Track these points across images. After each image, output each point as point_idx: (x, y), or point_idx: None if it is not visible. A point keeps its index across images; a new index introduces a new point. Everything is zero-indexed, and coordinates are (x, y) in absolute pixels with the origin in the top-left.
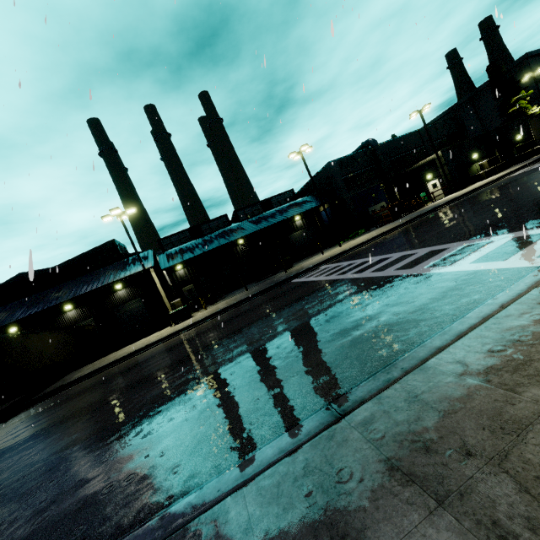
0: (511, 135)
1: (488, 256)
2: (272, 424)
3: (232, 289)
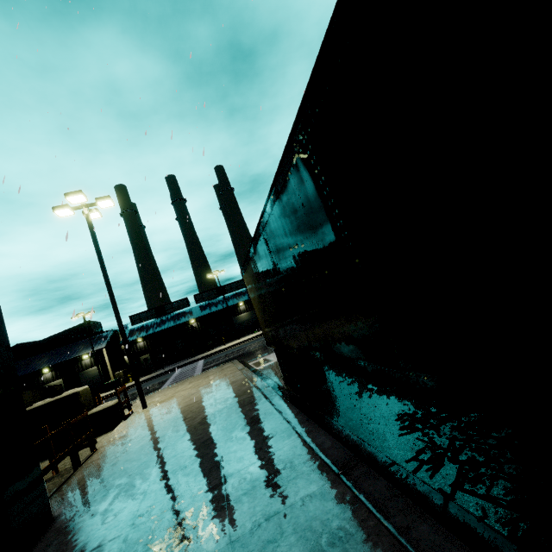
0: None
1: None
2: None
3: (176, 361)
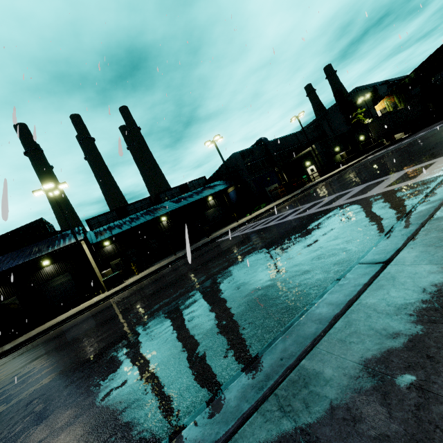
0: (357, 136)
1: (396, 181)
2: (282, 310)
3: (158, 260)
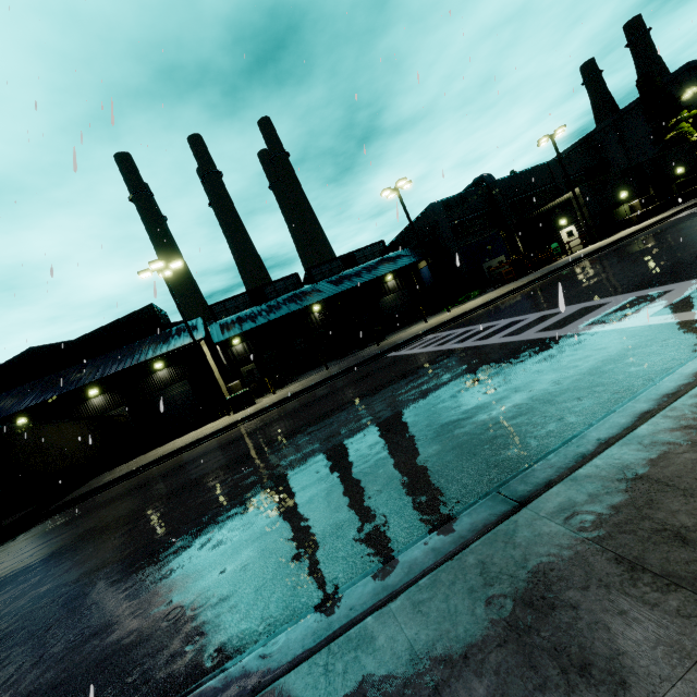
0: (670, 168)
1: (674, 306)
2: (405, 524)
3: (305, 370)
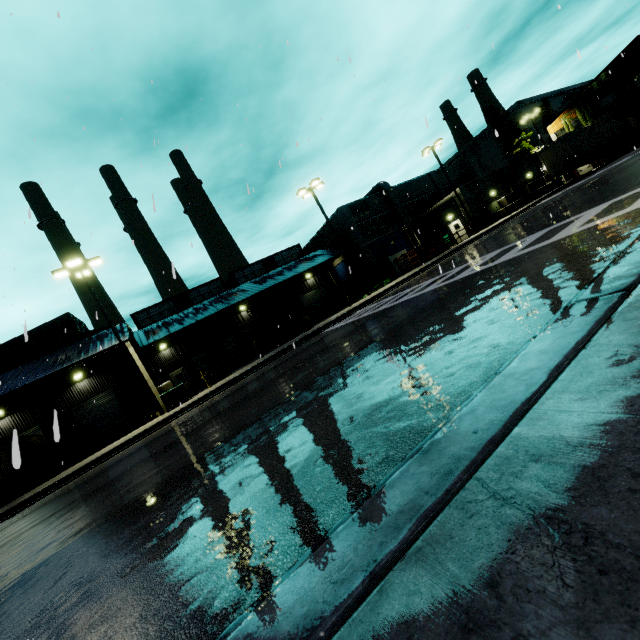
0: (522, 173)
1: (597, 217)
2: (447, 390)
3: (237, 367)
